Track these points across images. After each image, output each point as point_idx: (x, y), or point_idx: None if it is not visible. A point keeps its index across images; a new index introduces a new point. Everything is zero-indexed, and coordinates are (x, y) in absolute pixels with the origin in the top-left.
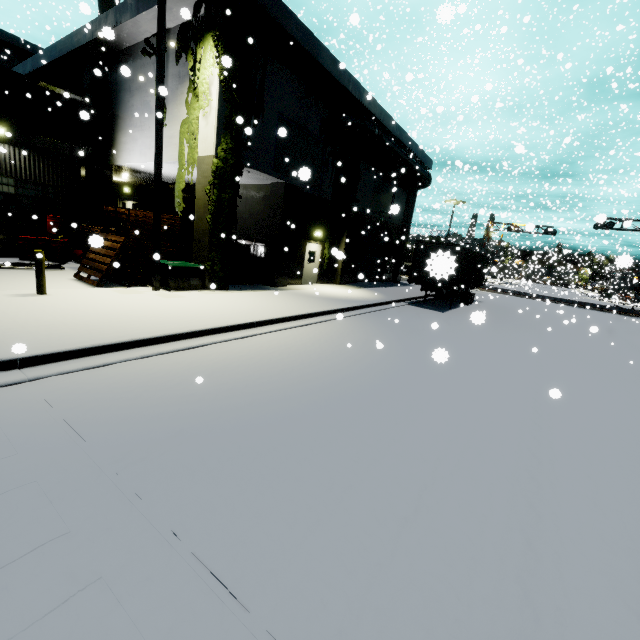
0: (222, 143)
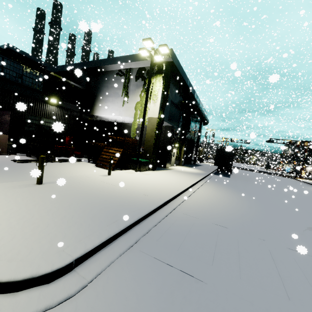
0: (160, 113)
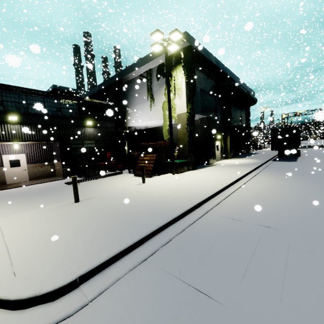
0: (188, 106)
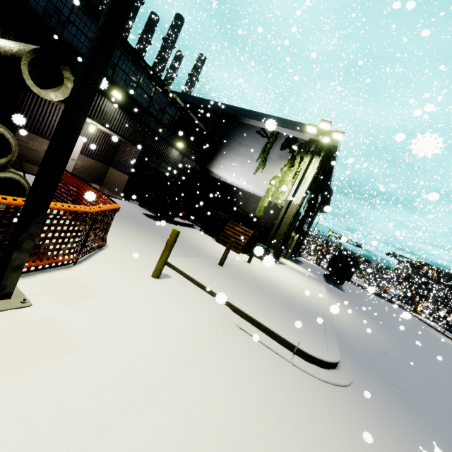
0: (302, 199)
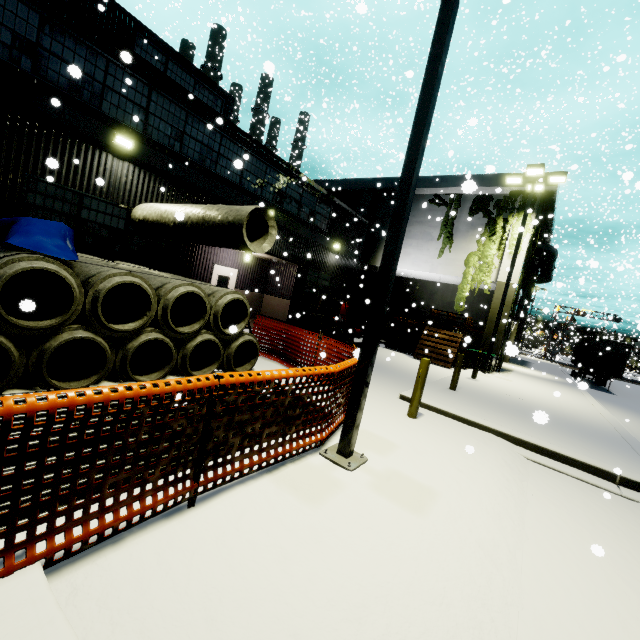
0: (520, 276)
